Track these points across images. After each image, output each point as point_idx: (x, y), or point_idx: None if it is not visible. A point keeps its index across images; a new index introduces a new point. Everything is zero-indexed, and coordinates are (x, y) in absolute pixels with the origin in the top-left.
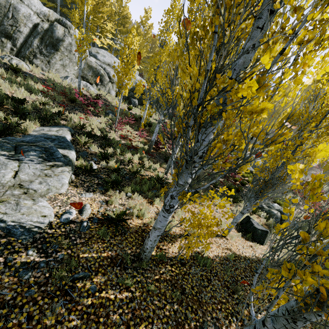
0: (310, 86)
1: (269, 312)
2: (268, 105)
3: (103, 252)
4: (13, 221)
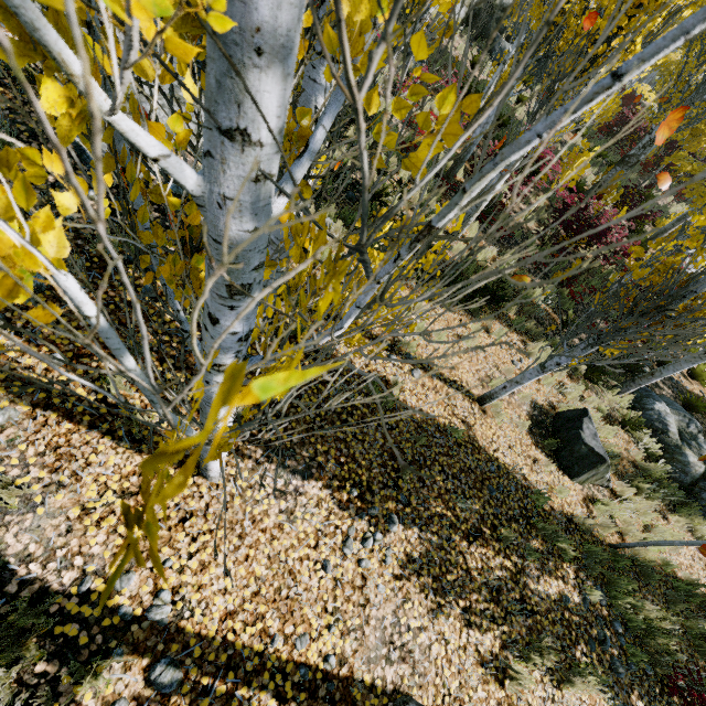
0: None
1: (173, 309)
2: None
3: None
4: None
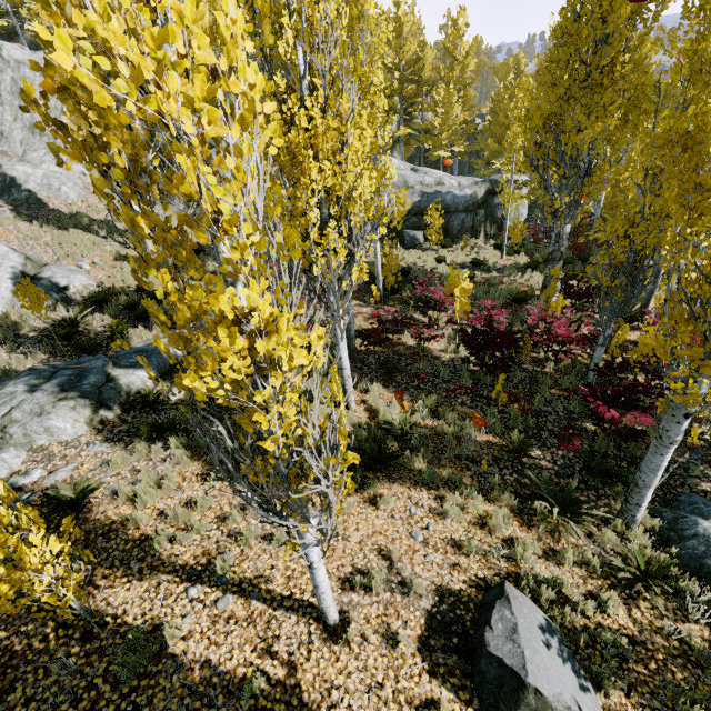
0: None
1: None
2: None
3: None
4: None
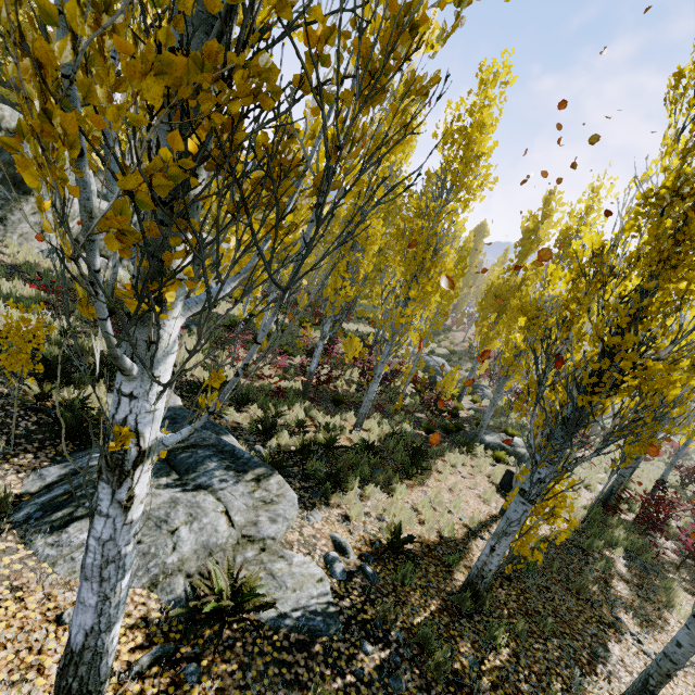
0: (479, 233)
1: None
2: (681, 376)
3: (429, 605)
4: (294, 609)
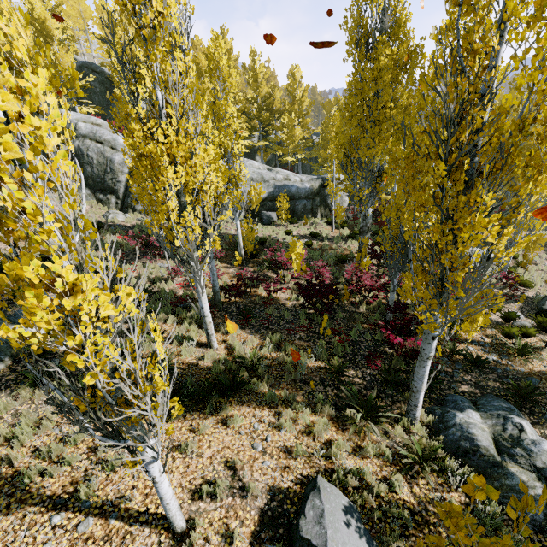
0: None
1: None
2: None
3: None
4: None
